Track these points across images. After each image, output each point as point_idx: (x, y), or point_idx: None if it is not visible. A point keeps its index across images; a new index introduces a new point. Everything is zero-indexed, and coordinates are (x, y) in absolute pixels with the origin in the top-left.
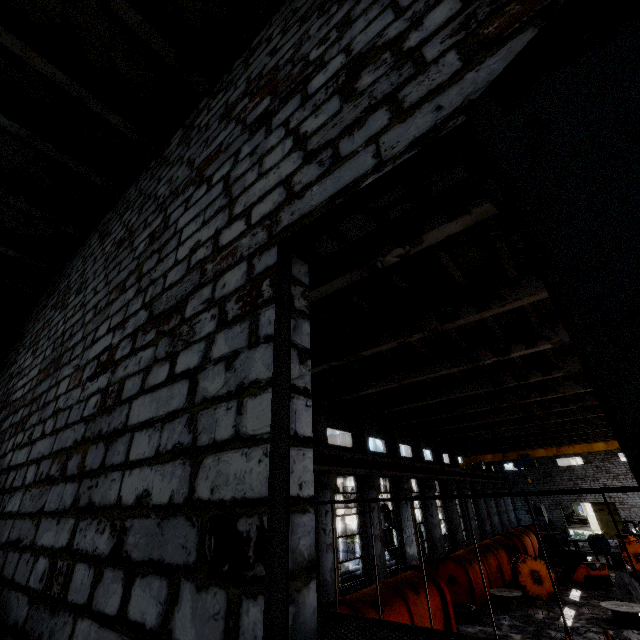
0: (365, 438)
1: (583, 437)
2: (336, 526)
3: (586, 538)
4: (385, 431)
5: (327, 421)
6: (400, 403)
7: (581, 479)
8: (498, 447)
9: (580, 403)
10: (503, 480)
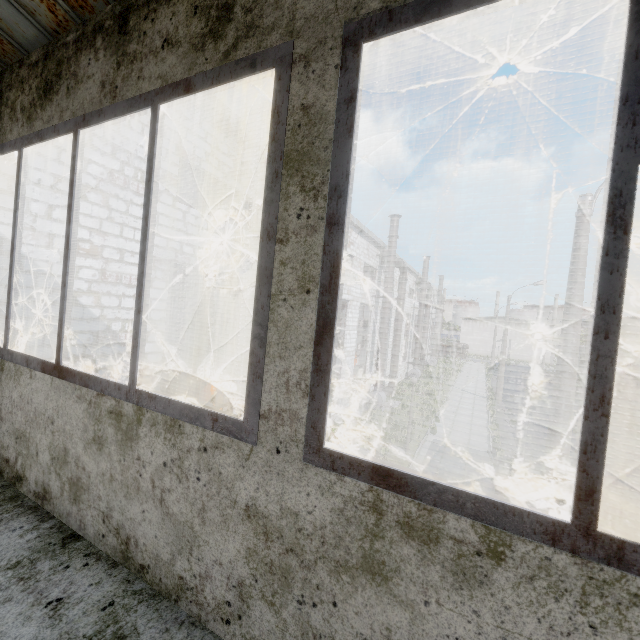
0: None
1: None
2: None
3: None
4: None
5: None
6: None
7: None
8: None
9: None
10: None
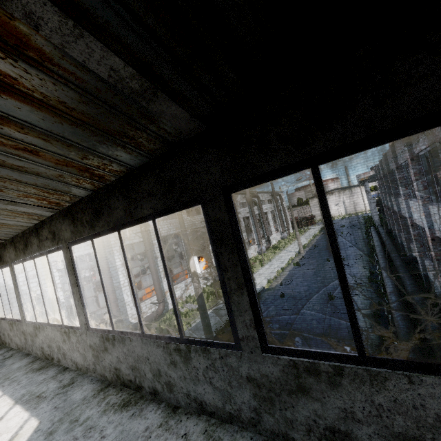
0: None
1: None
2: None
3: None
4: None
5: None
6: None
7: None
8: None
9: None
10: None
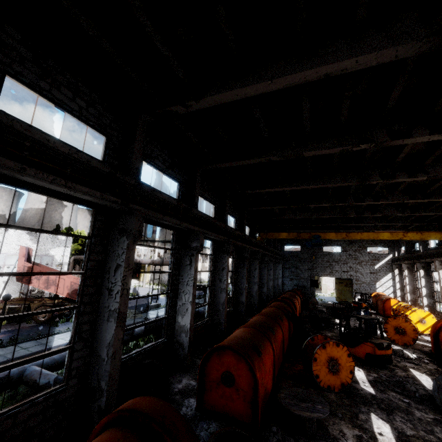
0: (133, 153)
1: (358, 230)
2: (145, 276)
3: (322, 299)
4: (183, 172)
5: (13, 60)
6: (207, 90)
7: (336, 262)
8: (288, 231)
9: (434, 173)
10: (281, 257)
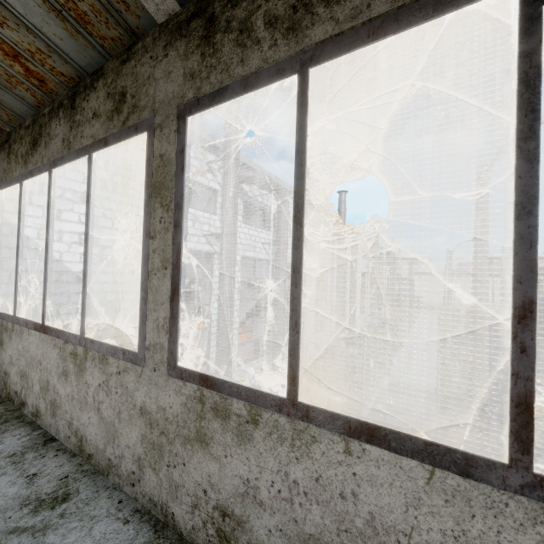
0: None
1: None
2: None
3: None
4: None
5: None
6: None
7: None
8: None
9: None
10: None
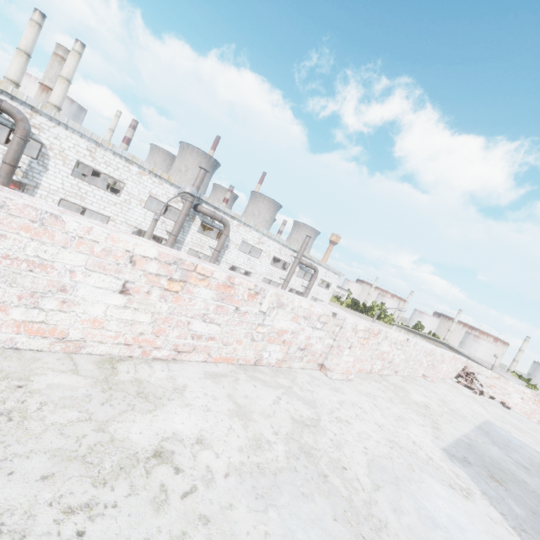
0: None
1: None
2: None
3: None
4: None
5: None
6: None
7: None
8: None
9: None
10: None
